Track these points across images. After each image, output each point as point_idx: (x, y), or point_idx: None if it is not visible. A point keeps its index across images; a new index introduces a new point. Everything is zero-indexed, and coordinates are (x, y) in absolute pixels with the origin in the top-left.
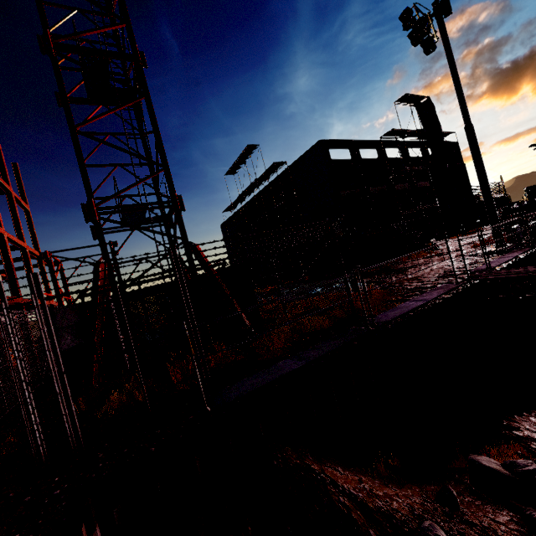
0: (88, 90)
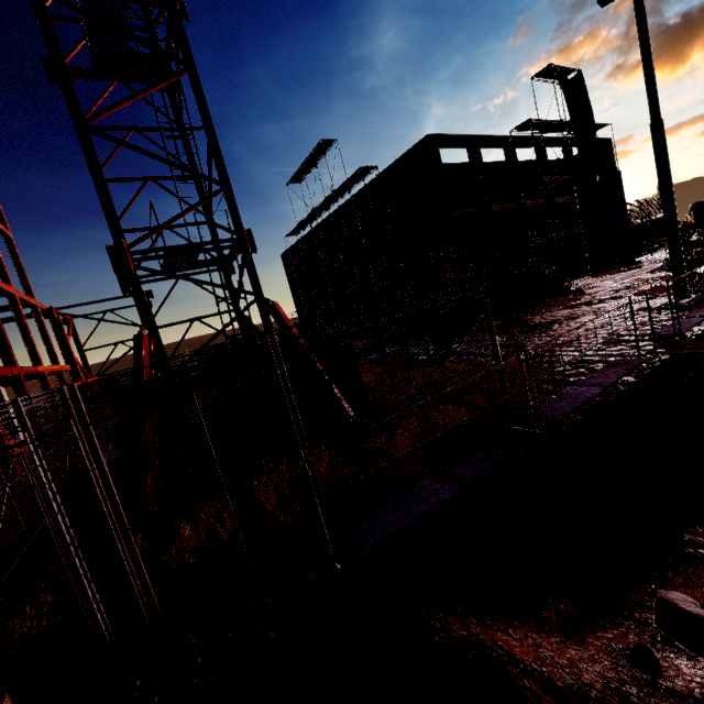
0: (94, 55)
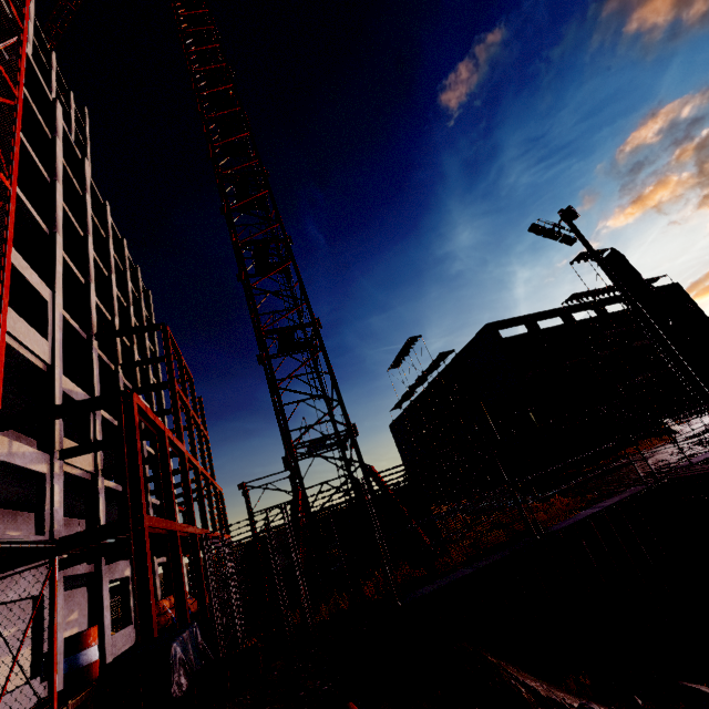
0: (279, 348)
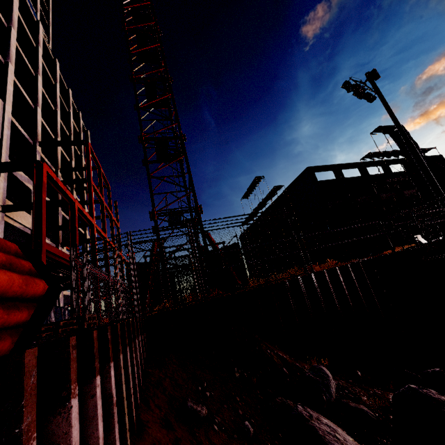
0: (157, 156)
